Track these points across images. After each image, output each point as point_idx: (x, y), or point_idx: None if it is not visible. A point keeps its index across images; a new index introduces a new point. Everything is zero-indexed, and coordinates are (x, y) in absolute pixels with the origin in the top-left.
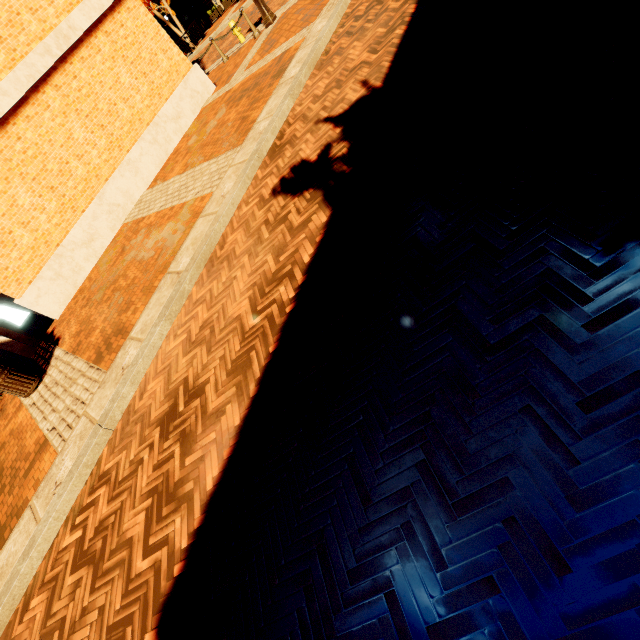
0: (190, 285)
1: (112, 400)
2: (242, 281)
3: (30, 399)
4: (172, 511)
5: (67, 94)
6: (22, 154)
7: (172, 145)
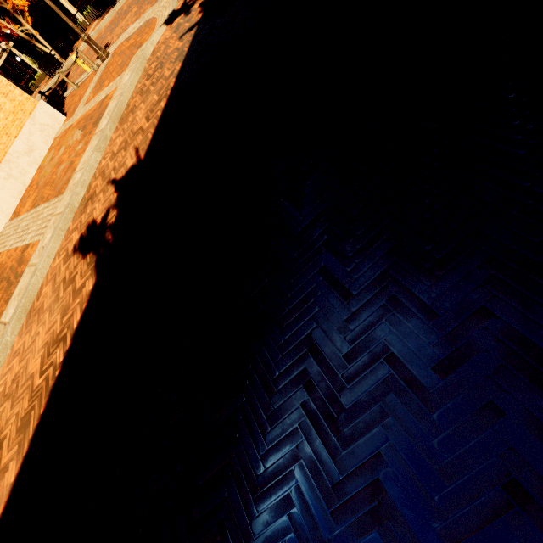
0: (13, 336)
1: None
2: (41, 338)
3: None
4: None
5: None
6: None
7: (29, 176)
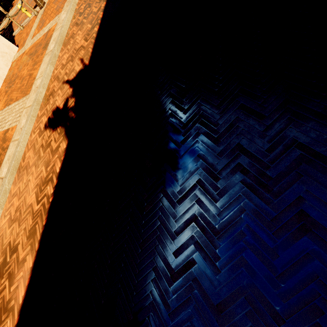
0: (9, 185)
1: None
2: (32, 182)
3: None
4: (6, 317)
5: None
6: None
7: None
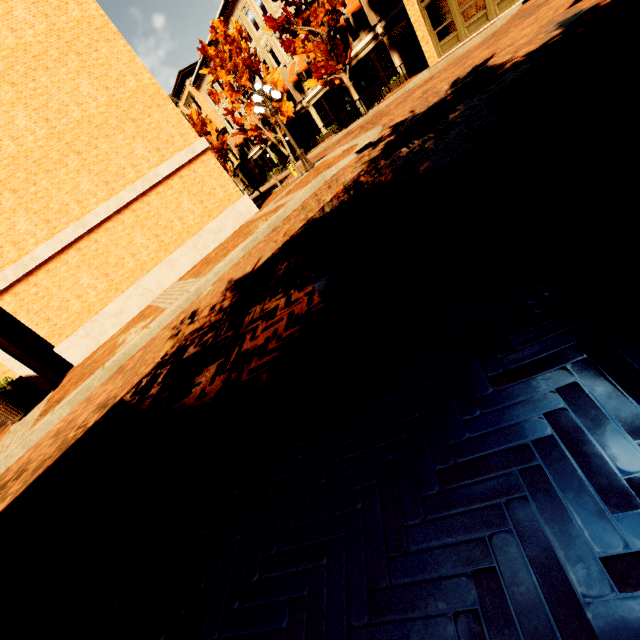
0: (99, 382)
1: (7, 455)
2: (103, 396)
3: (14, 426)
4: None
5: (139, 215)
6: (95, 251)
7: (208, 250)
